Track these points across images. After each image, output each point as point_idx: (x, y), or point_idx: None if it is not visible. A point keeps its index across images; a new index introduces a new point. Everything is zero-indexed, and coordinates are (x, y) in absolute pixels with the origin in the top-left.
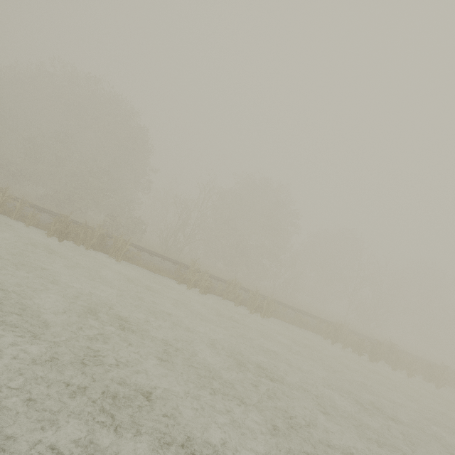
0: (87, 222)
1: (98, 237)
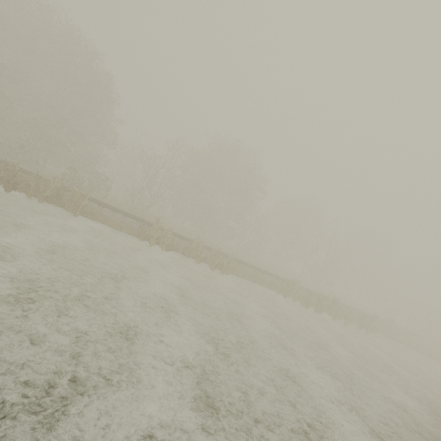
0: (44, 174)
1: (53, 190)
